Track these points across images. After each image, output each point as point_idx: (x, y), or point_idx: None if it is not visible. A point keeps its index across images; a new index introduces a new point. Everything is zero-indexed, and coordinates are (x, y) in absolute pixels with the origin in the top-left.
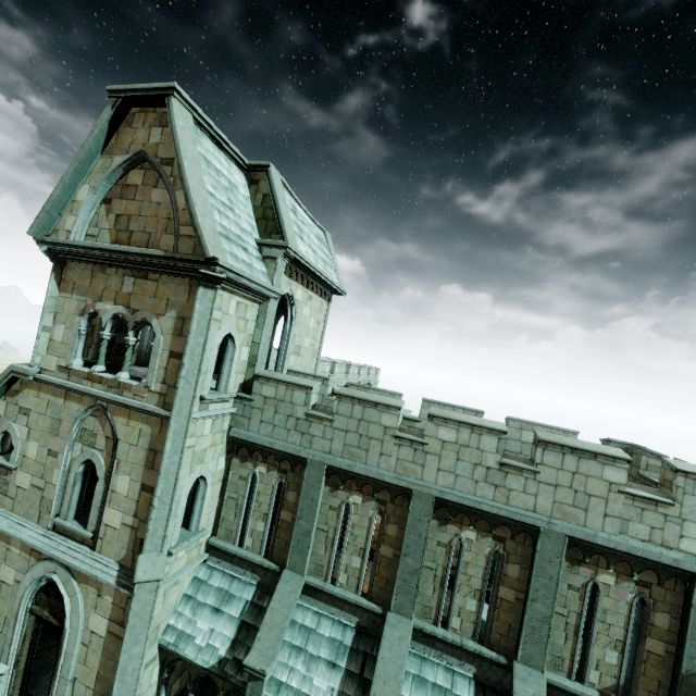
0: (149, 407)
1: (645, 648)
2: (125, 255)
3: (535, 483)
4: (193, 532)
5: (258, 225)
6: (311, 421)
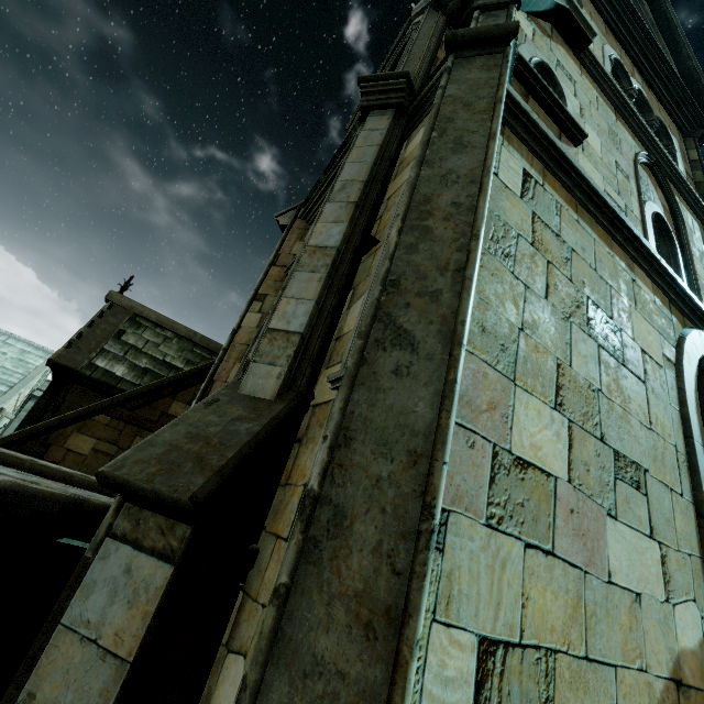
0: (702, 202)
1: None
2: (658, 52)
3: None
4: None
5: None
6: None
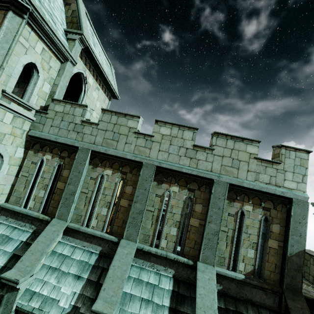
0: None
1: (268, 246)
2: None
3: (212, 155)
4: None
5: (67, 26)
6: (84, 125)
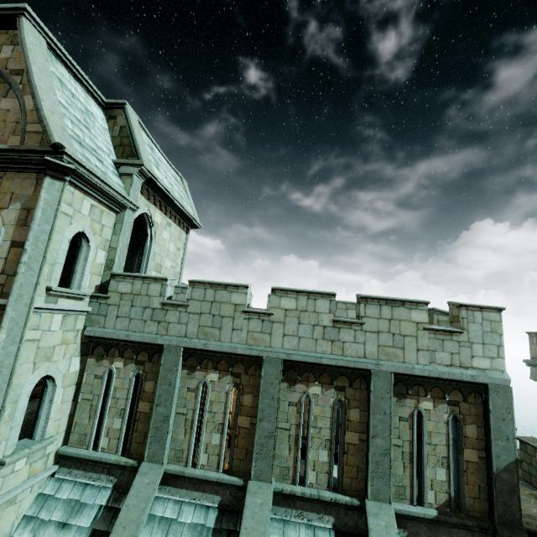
0: None
1: (464, 459)
2: None
3: (362, 333)
4: (37, 440)
5: (116, 151)
6: (167, 309)
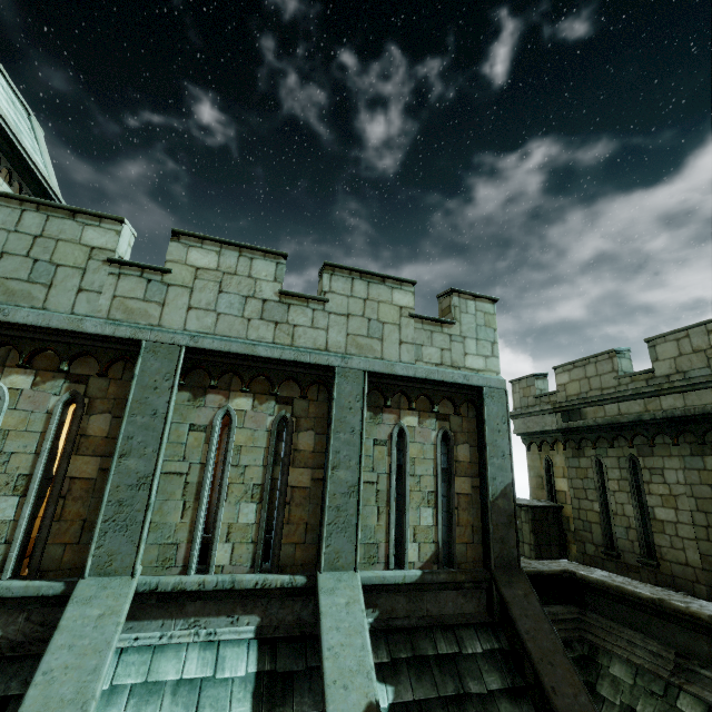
0: None
1: (455, 492)
2: None
3: (325, 314)
4: None
5: None
6: None
